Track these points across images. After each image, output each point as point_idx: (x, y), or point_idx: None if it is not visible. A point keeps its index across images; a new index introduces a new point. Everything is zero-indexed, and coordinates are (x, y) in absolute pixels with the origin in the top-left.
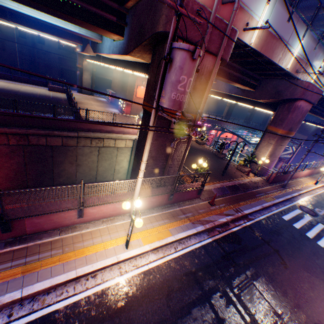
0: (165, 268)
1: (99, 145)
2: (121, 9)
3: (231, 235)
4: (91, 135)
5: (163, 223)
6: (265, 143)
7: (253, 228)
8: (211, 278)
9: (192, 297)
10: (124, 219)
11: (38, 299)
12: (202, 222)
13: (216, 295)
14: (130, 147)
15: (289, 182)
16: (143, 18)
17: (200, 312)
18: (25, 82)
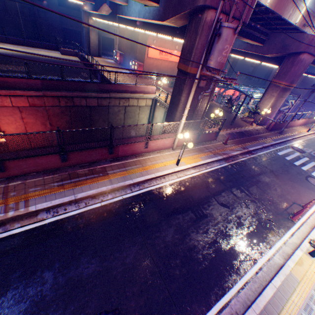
0: (202, 176)
1: (125, 104)
2: None
3: (240, 162)
4: (120, 96)
5: (195, 154)
6: (268, 96)
7: (256, 159)
8: (230, 182)
9: (220, 188)
10: (169, 151)
11: (140, 185)
12: (220, 154)
13: (234, 188)
14: (149, 105)
15: (285, 130)
16: None
17: (226, 194)
18: (37, 47)
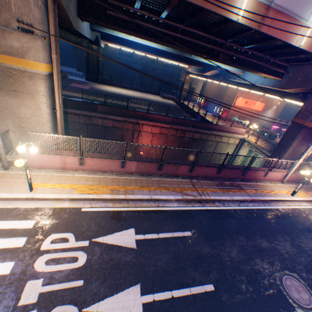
0: None
1: (218, 140)
2: (288, 66)
3: None
4: (217, 133)
5: (302, 190)
6: None
7: None
8: None
9: None
10: (279, 183)
11: (268, 202)
12: None
13: None
14: (236, 143)
15: None
16: (311, 75)
17: None
18: (146, 92)
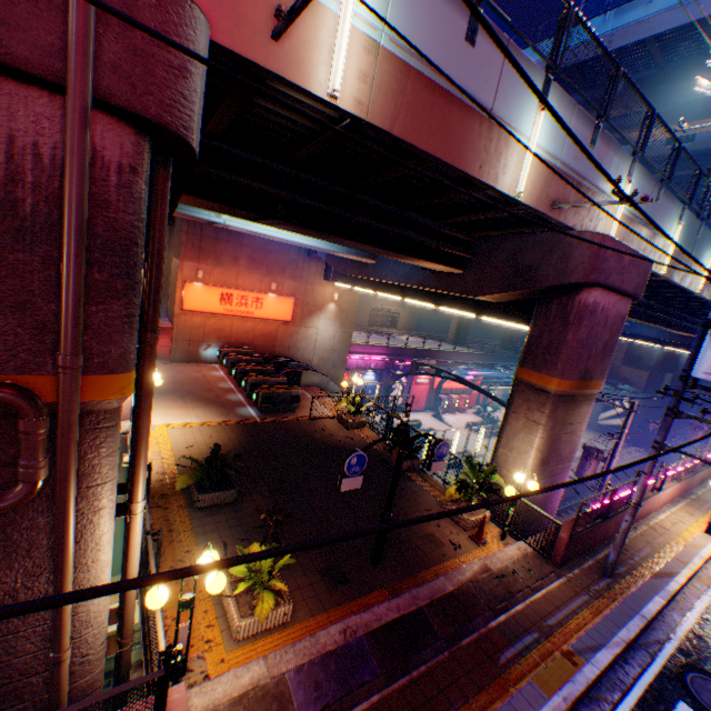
0: None
1: None
2: None
3: None
4: None
5: None
6: (520, 421)
7: None
8: None
9: None
10: None
11: None
12: None
13: None
14: None
15: (626, 540)
16: None
17: None
18: None
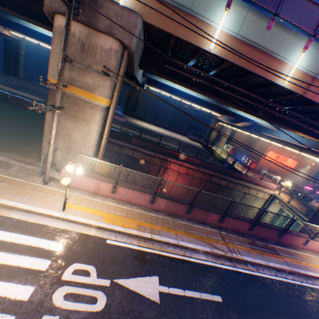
0: None
1: (245, 191)
2: None
3: None
4: (245, 184)
5: None
6: None
7: None
8: None
9: None
10: None
11: (311, 279)
12: None
13: None
14: (265, 198)
15: None
16: None
17: None
18: (175, 132)
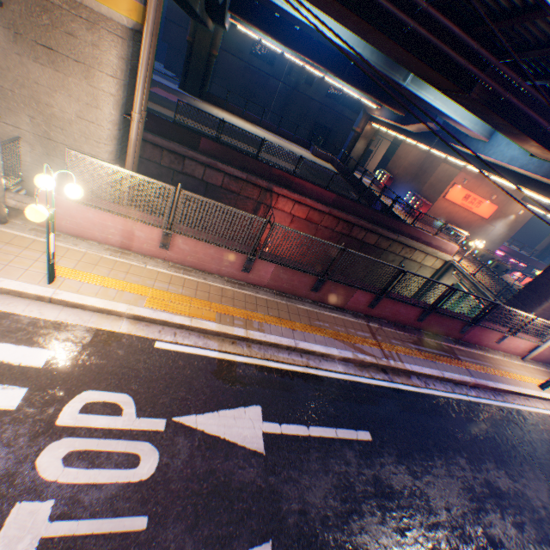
0: None
1: (406, 255)
2: None
3: None
4: (408, 242)
5: None
6: None
7: None
8: None
9: None
10: (518, 360)
11: (501, 395)
12: None
13: None
14: (435, 268)
15: None
16: None
17: None
18: (286, 139)
